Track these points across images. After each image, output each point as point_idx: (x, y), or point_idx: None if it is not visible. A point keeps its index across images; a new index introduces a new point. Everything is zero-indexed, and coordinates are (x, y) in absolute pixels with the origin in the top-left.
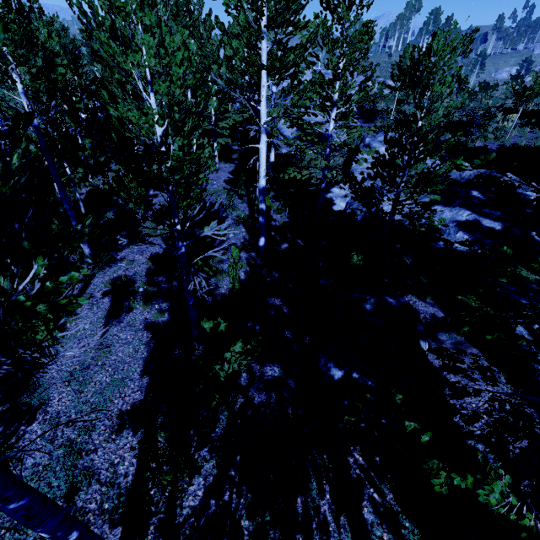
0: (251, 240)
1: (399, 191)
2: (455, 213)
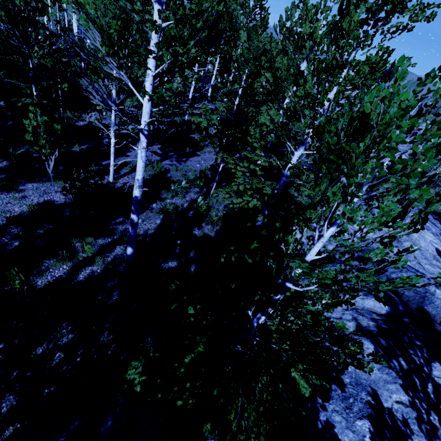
0: (147, 237)
1: (253, 324)
2: (384, 378)
